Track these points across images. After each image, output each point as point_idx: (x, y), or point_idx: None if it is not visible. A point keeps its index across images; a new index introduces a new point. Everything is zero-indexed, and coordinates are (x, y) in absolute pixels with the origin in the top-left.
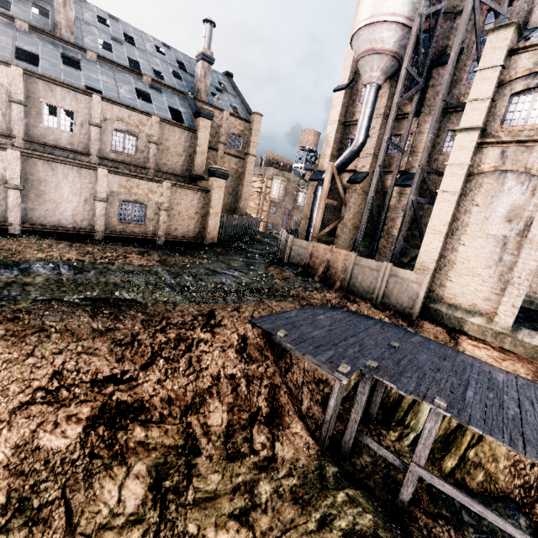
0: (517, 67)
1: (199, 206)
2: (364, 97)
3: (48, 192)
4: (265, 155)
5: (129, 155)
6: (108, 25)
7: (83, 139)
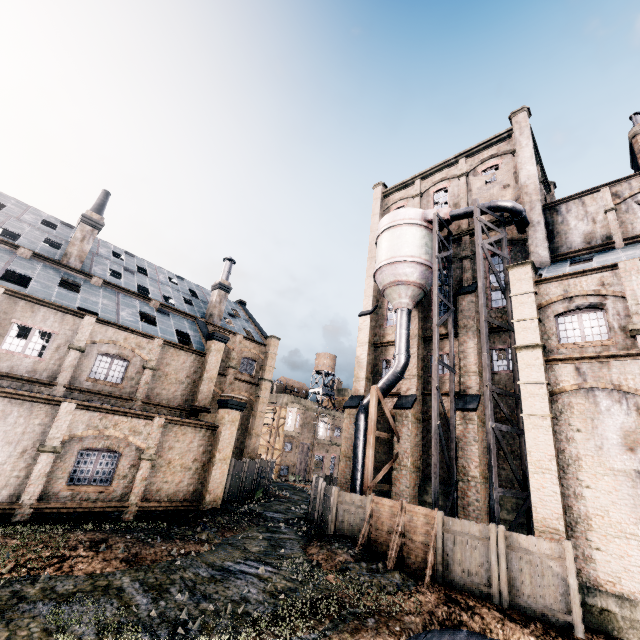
0: (549, 293)
1: (200, 449)
2: (397, 319)
3: None
4: (277, 380)
5: (111, 384)
6: (121, 259)
7: (53, 366)
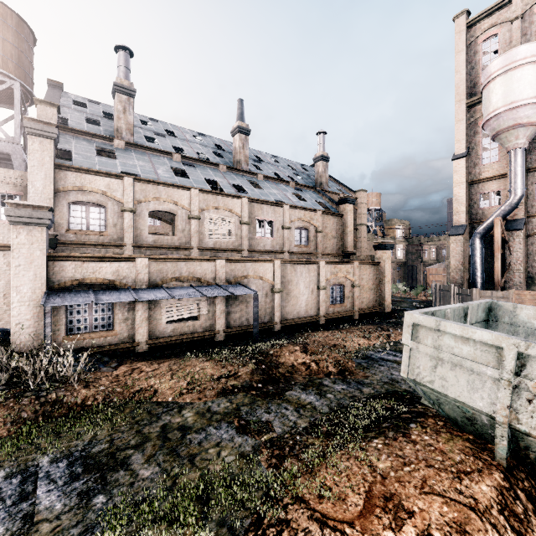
0: None
1: (374, 277)
2: (511, 159)
3: (292, 290)
4: None
5: (304, 246)
6: None
7: (278, 241)
